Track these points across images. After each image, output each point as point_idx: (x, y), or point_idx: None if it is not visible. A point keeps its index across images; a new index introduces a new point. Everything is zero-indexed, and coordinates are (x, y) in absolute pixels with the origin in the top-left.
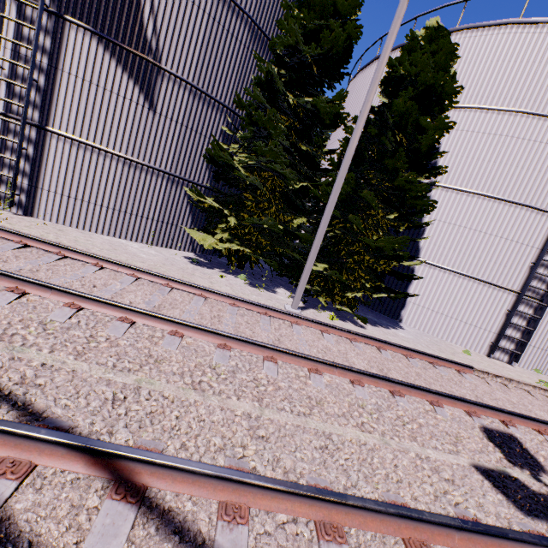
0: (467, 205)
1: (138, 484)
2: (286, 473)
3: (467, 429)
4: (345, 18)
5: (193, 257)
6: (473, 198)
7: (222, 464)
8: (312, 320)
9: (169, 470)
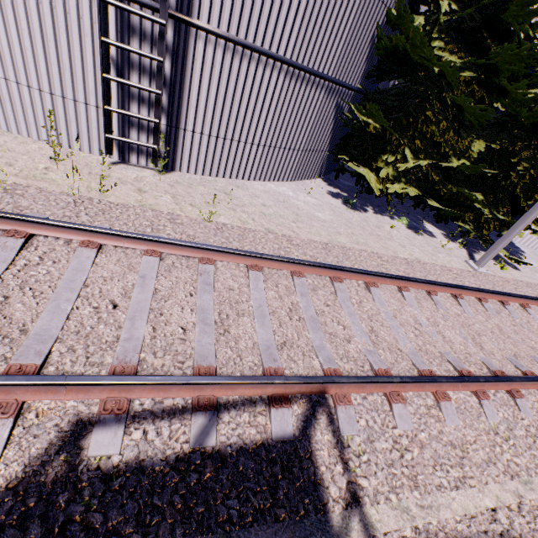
0: None
1: None
2: None
3: None
4: None
5: (331, 190)
6: None
7: None
8: (537, 299)
9: None
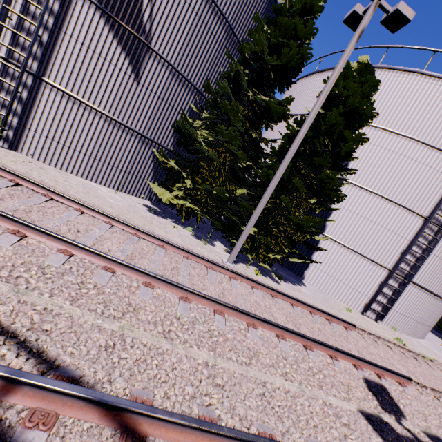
0: (365, 199)
1: (141, 434)
2: (242, 420)
3: (355, 380)
4: (301, 40)
5: (149, 205)
6: (370, 195)
7: (197, 413)
8: (246, 277)
9: (164, 422)
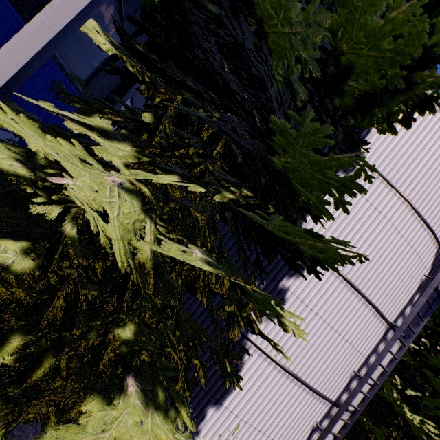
0: None
1: None
2: None
3: None
4: None
5: None
6: None
7: None
8: None
9: None
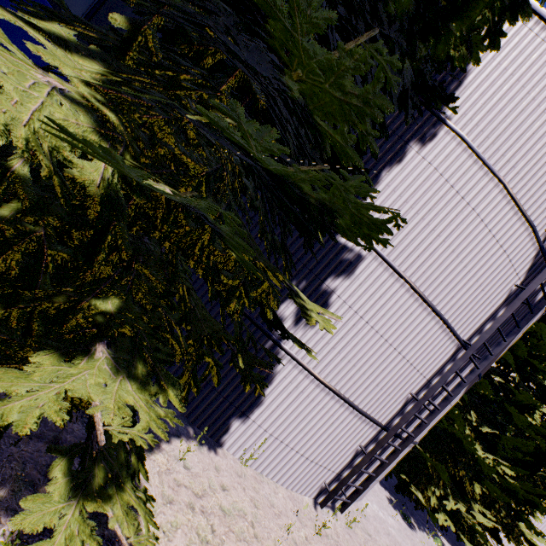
0: None
1: None
2: None
3: None
4: None
5: (386, 494)
6: None
7: None
8: None
9: None
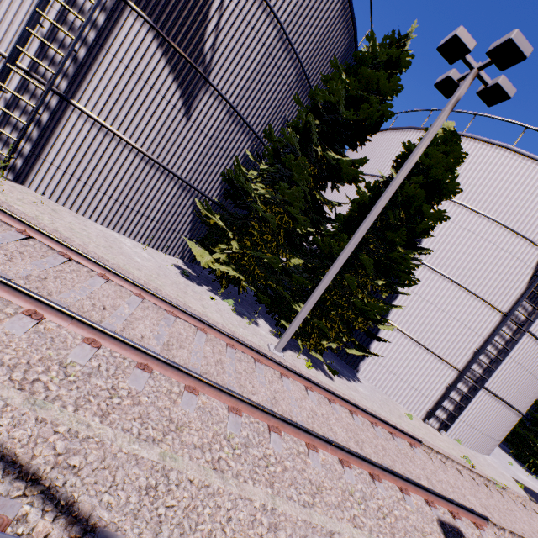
0: (437, 284)
1: None
2: None
3: (429, 522)
4: (382, 95)
5: (182, 266)
6: (444, 280)
7: None
8: (300, 375)
9: None
